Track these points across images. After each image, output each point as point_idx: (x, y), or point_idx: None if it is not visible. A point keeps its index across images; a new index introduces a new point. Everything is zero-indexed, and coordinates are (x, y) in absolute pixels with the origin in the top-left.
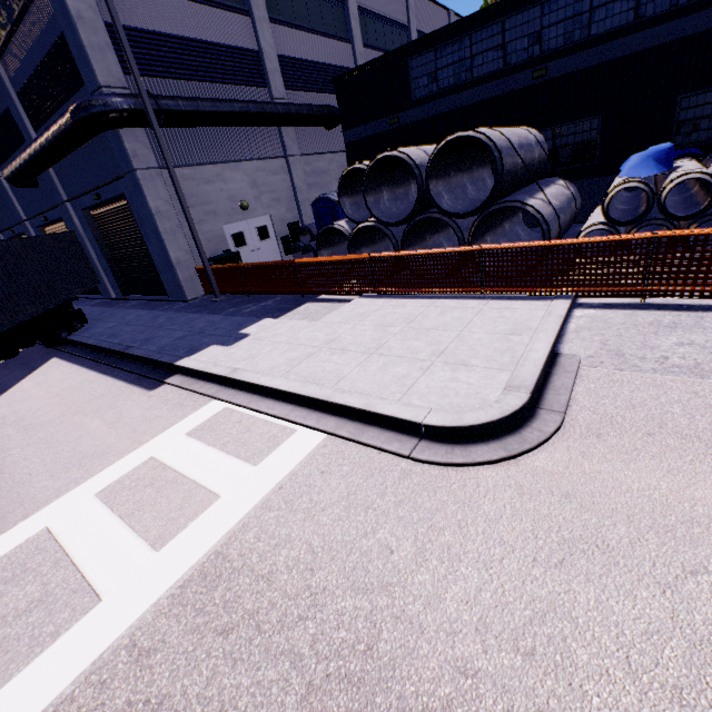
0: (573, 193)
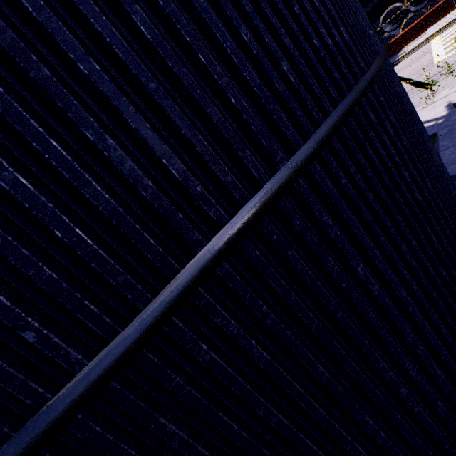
0: None
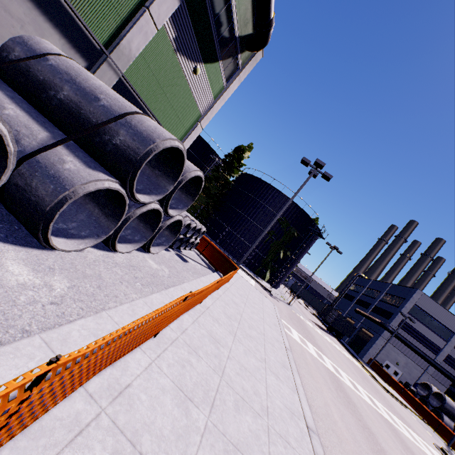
0: None
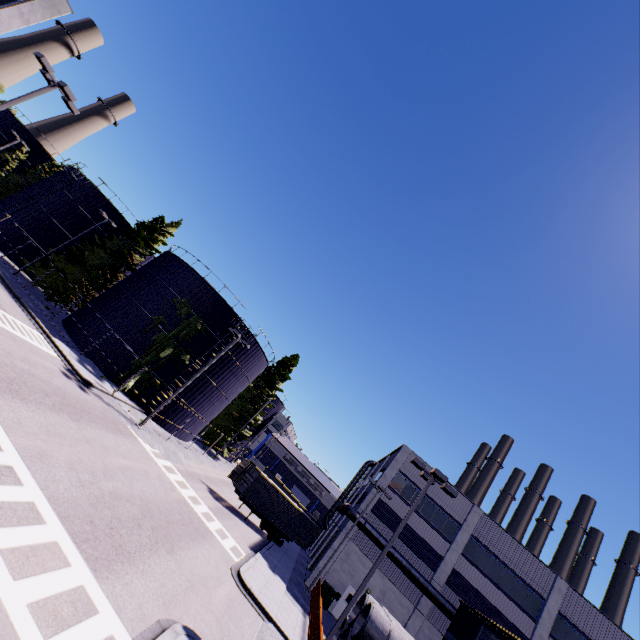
0: None
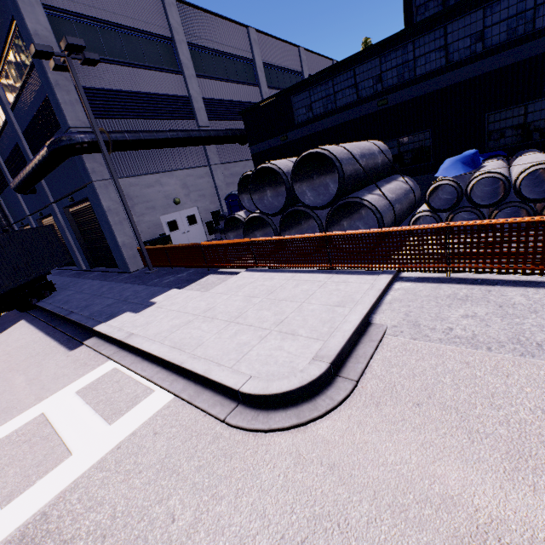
0: (412, 186)
